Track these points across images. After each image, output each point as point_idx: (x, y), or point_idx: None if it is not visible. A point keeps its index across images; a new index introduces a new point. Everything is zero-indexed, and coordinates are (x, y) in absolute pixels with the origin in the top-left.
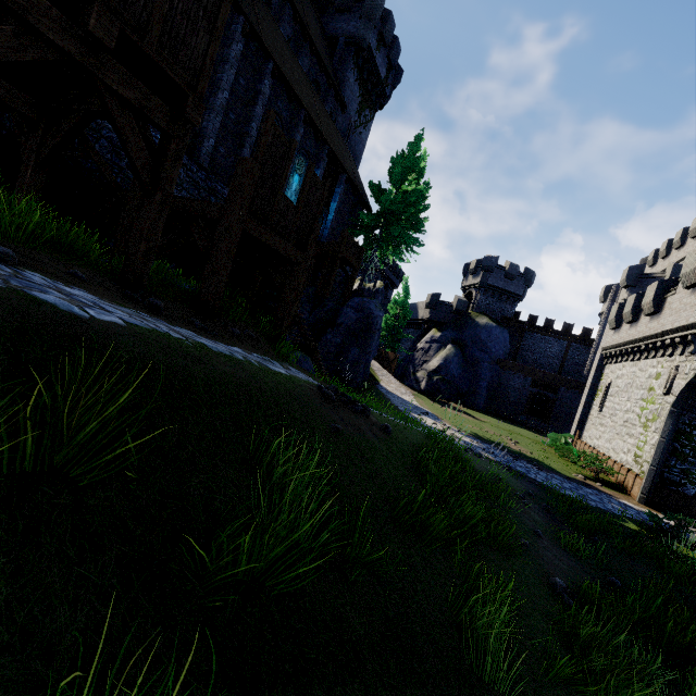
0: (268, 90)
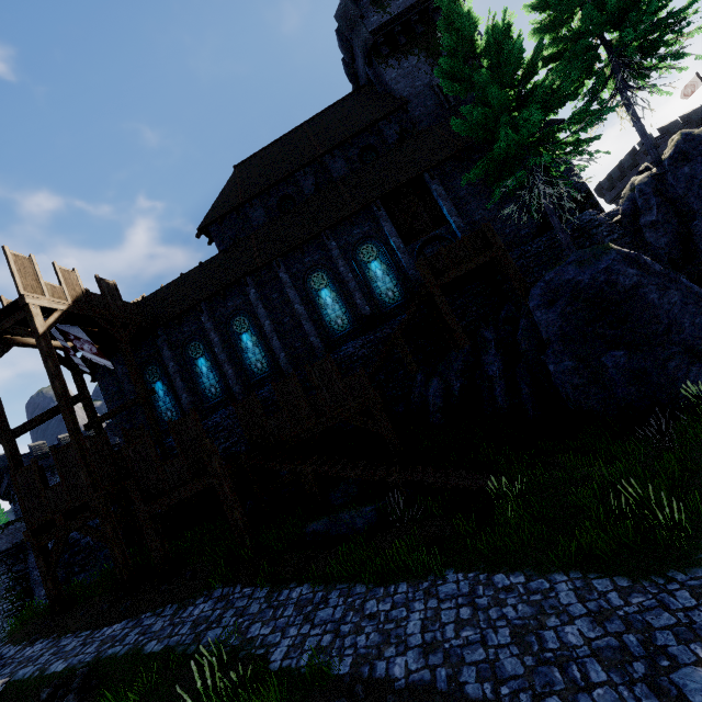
0: (286, 276)
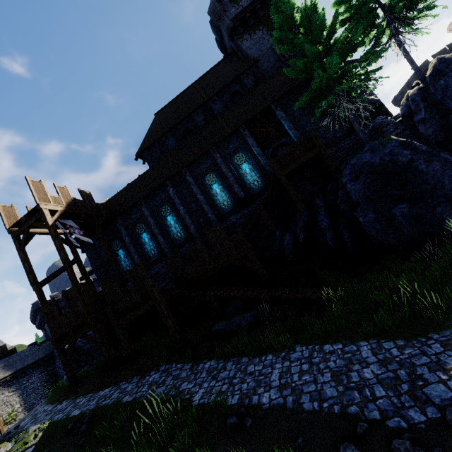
0: (190, 178)
